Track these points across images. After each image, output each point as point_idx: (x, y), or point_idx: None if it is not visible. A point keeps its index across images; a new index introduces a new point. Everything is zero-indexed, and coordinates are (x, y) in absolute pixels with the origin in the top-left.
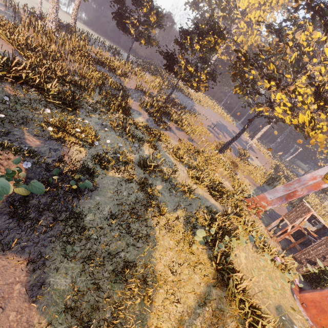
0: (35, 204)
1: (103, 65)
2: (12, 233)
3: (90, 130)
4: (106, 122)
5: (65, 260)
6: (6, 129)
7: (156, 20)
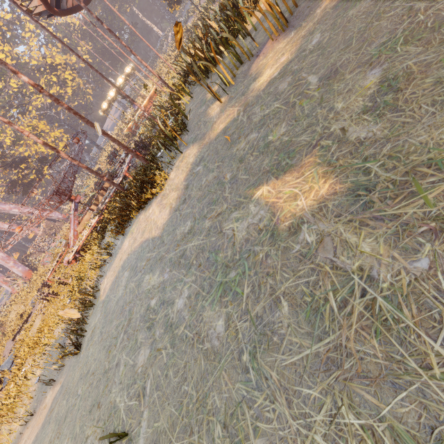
0: None
1: None
2: None
3: None
4: None
5: None
6: None
7: None
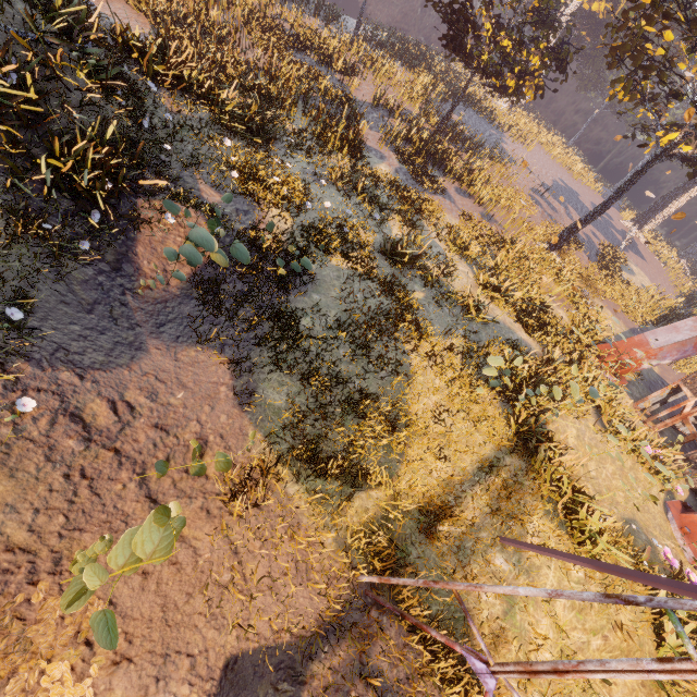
0: (228, 292)
1: (306, 49)
2: (205, 325)
3: (296, 184)
4: (321, 171)
5: (277, 373)
6: (173, 172)
7: None
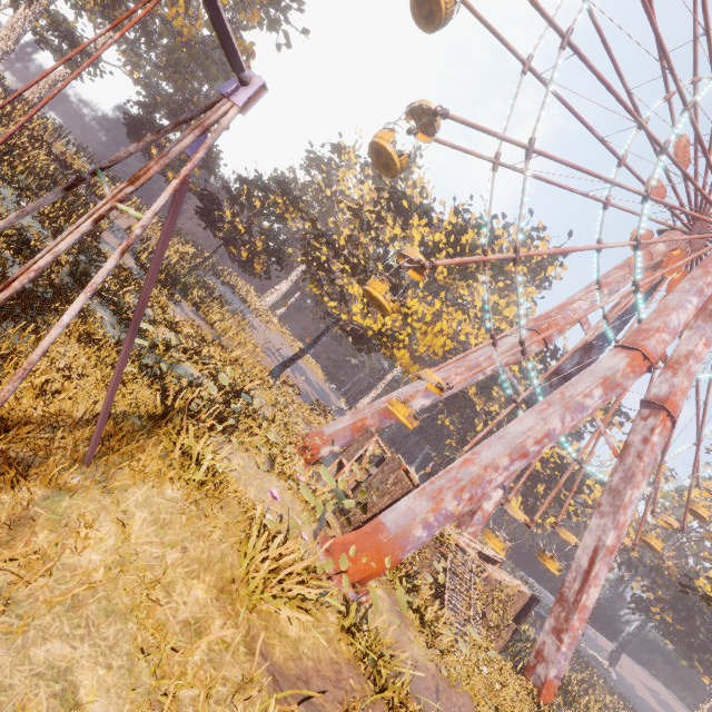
0: None
1: (71, 170)
2: None
3: None
4: None
5: None
6: None
7: (204, 159)
